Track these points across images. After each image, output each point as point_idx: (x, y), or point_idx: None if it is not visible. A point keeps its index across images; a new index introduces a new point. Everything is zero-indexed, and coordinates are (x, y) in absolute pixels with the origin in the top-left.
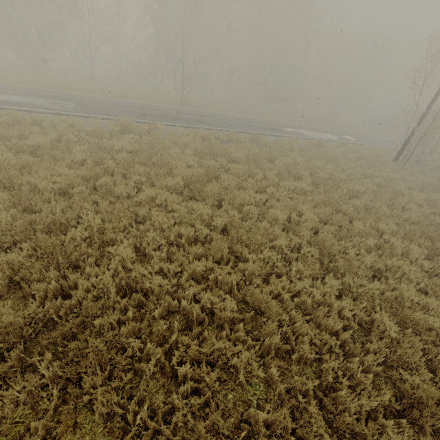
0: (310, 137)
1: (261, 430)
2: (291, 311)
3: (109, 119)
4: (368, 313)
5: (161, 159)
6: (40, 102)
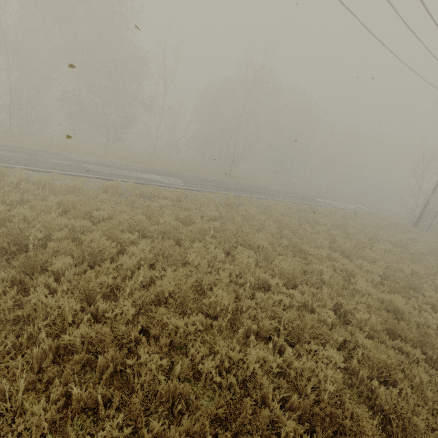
0: (338, 206)
1: None
2: None
3: (211, 192)
4: None
5: (293, 226)
6: (160, 178)
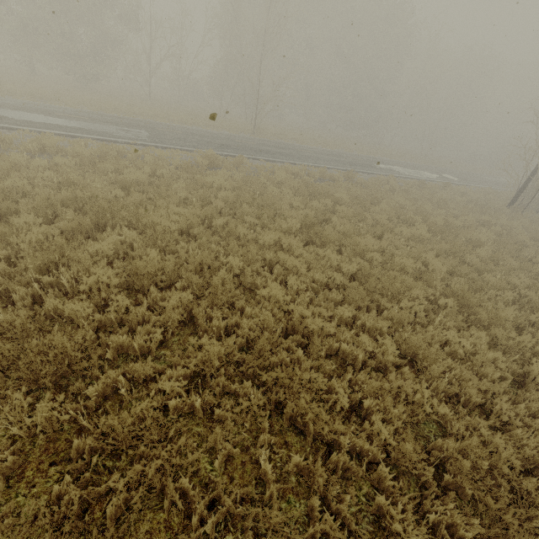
0: (406, 175)
1: (453, 456)
2: (447, 359)
3: (188, 151)
4: (520, 366)
5: (266, 199)
6: (112, 129)
